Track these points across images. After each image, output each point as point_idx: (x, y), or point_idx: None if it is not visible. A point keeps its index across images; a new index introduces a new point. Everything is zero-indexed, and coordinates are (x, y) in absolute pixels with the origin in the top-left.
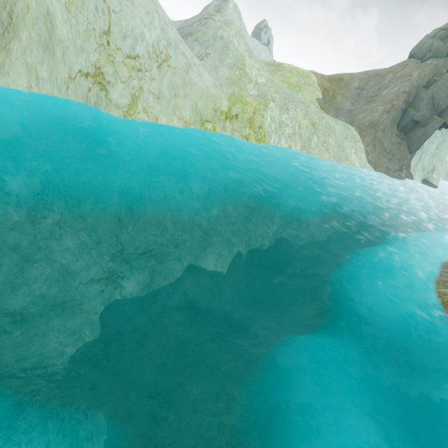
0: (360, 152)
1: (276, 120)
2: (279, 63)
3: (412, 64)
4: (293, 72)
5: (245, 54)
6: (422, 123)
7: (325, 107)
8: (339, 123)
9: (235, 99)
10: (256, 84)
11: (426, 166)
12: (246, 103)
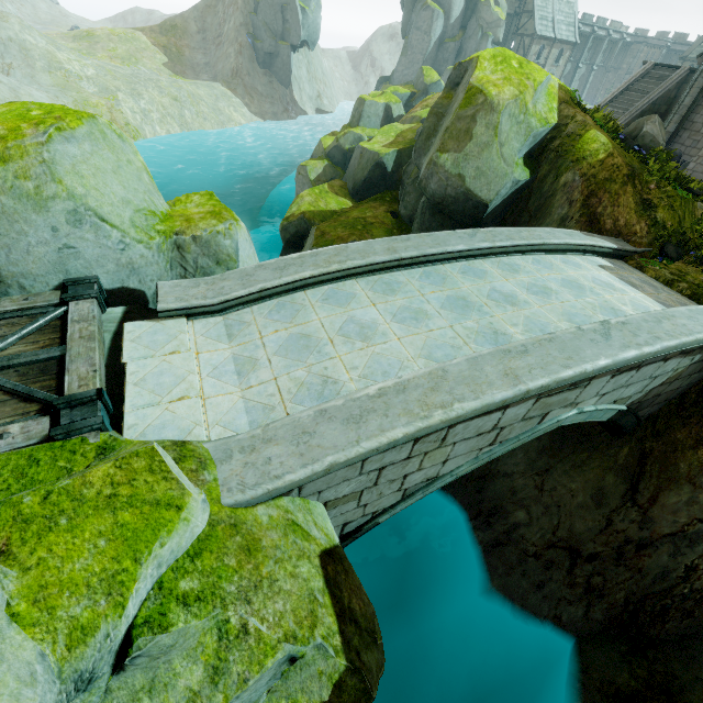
0: (240, 108)
1: (136, 110)
2: (88, 31)
3: None
4: (114, 39)
5: (50, 48)
6: (275, 53)
7: (178, 71)
8: (201, 86)
9: (82, 105)
10: (88, 79)
11: (312, 95)
12: (96, 106)
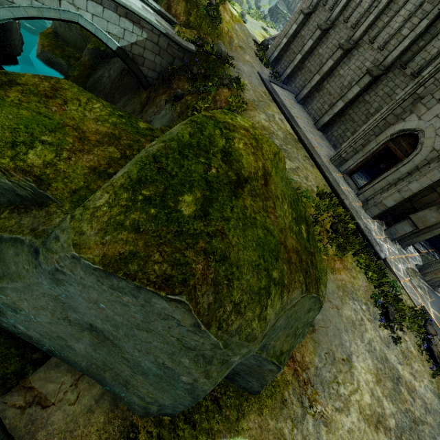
0: None
1: None
2: None
3: None
4: None
5: None
6: None
7: None
8: None
9: None
10: None
11: None
12: None
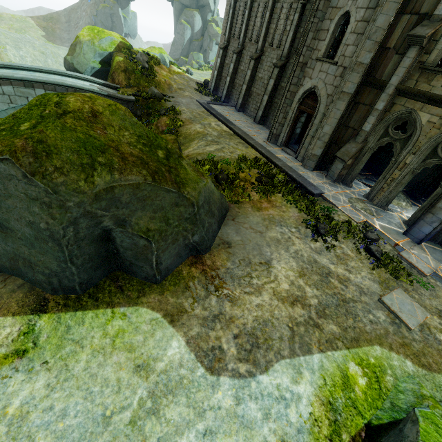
0: None
1: (17, 55)
2: None
3: (85, 0)
4: (13, 19)
5: None
6: None
7: (51, 40)
8: (61, 49)
9: None
10: None
11: None
12: None
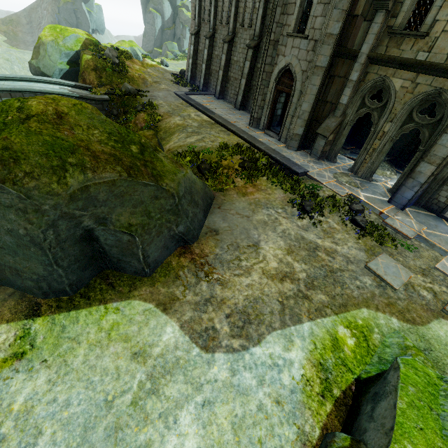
0: None
1: None
2: None
3: None
4: None
5: None
6: None
7: (14, 45)
8: (26, 53)
9: None
10: None
11: None
12: None
